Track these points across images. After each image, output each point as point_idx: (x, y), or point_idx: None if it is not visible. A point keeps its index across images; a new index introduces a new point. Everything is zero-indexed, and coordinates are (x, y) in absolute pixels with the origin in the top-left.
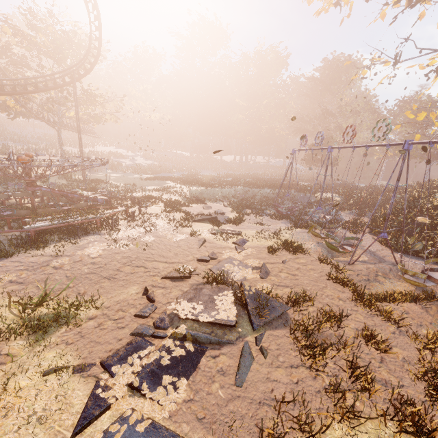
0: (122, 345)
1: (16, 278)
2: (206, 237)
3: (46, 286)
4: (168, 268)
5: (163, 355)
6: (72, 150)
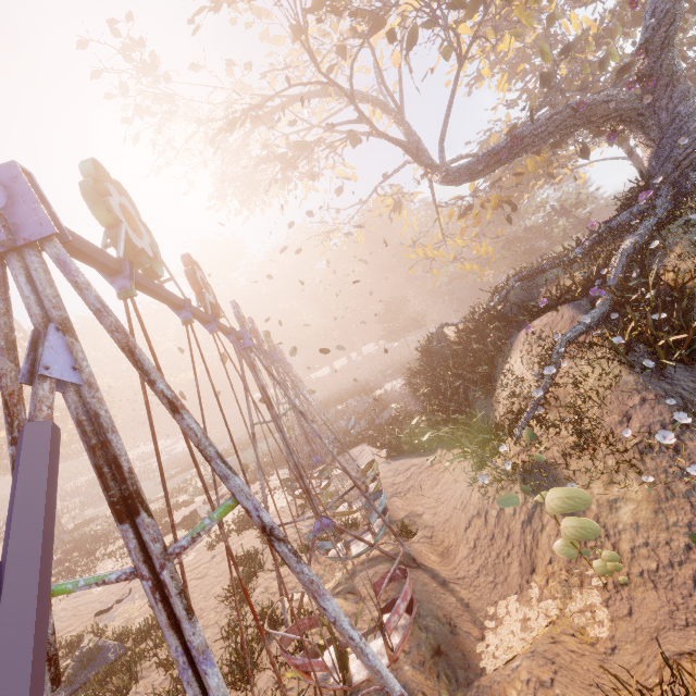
0: None
1: None
2: None
3: None
4: None
5: None
6: (83, 480)
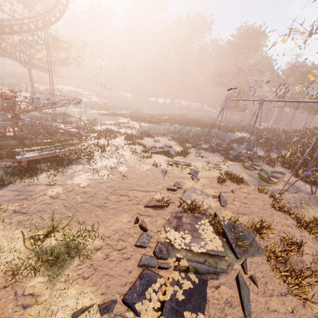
0: (136, 279)
1: (19, 207)
2: (166, 168)
3: (53, 219)
4: (146, 197)
5: (176, 290)
6: (39, 86)
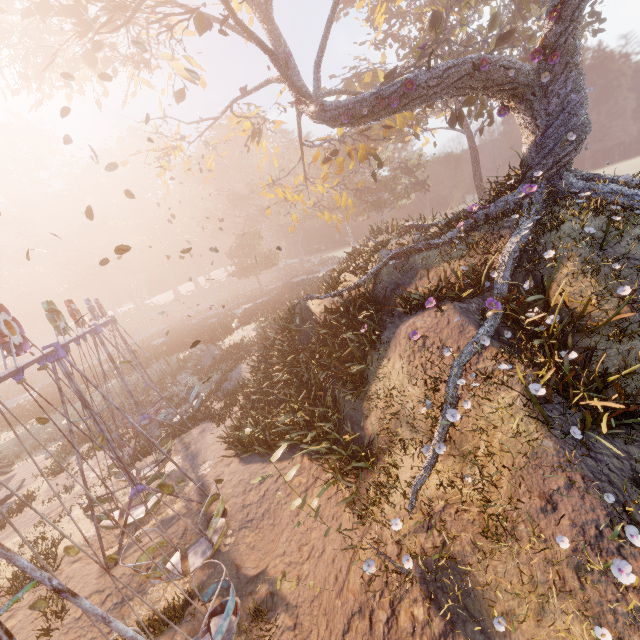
0: None
1: None
2: None
3: None
4: None
5: None
6: None
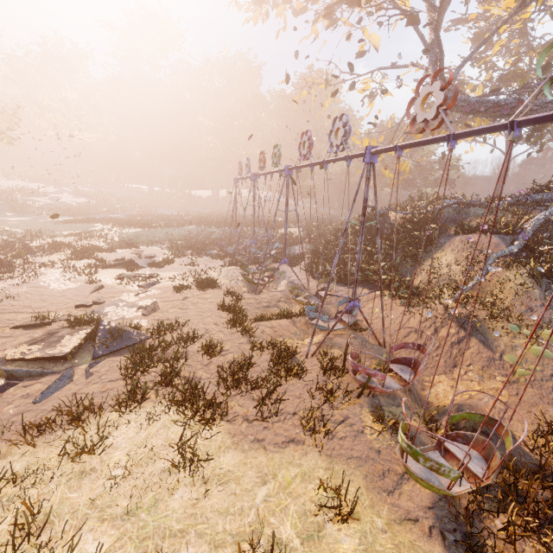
0: None
1: None
2: (108, 283)
3: None
4: (29, 318)
5: None
6: None
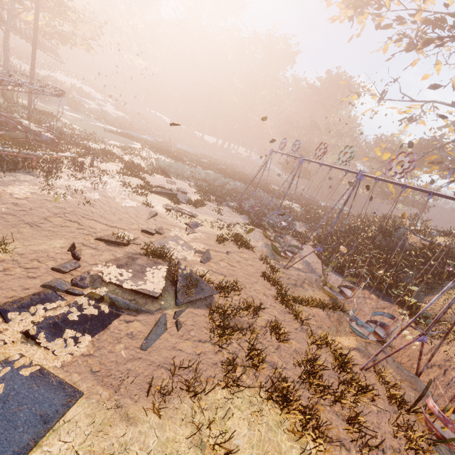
0: (28, 294)
1: None
2: (159, 211)
3: None
4: (106, 231)
5: (72, 311)
6: (22, 65)
